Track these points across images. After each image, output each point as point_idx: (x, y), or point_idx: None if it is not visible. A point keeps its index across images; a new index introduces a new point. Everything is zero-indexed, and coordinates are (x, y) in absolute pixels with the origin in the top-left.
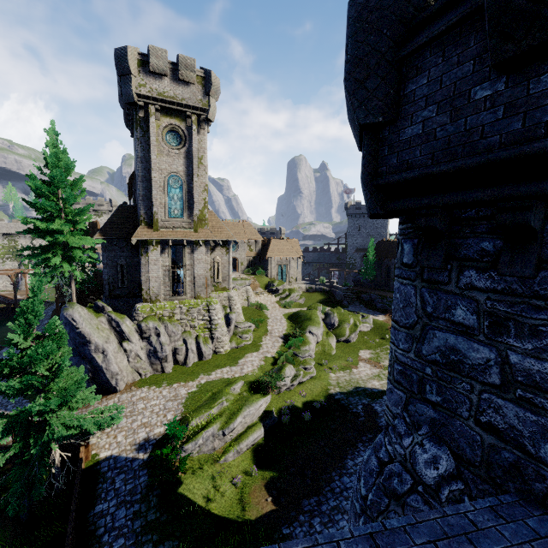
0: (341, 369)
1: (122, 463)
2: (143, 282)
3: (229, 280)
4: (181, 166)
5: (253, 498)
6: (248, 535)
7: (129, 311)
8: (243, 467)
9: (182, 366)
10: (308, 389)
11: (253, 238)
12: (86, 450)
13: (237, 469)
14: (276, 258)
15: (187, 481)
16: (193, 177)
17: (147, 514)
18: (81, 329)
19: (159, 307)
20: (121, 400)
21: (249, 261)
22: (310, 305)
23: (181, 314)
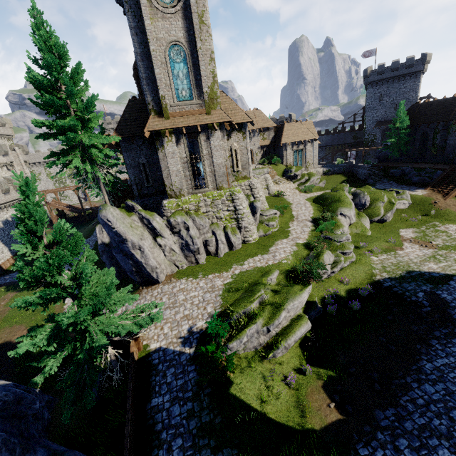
0: (383, 251)
1: (171, 356)
2: (165, 178)
3: (249, 168)
4: (181, 31)
5: (312, 402)
6: (316, 450)
7: (159, 208)
8: (293, 363)
9: (214, 256)
10: (349, 275)
11: (265, 126)
12: (136, 343)
13: (287, 366)
14: (291, 143)
15: (237, 381)
16: (196, 43)
17: (201, 414)
18: (116, 228)
19: (184, 202)
20: (163, 291)
21: (263, 151)
22: (334, 186)
23: (206, 207)
